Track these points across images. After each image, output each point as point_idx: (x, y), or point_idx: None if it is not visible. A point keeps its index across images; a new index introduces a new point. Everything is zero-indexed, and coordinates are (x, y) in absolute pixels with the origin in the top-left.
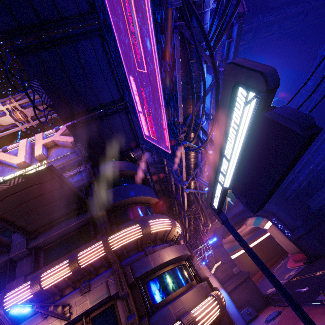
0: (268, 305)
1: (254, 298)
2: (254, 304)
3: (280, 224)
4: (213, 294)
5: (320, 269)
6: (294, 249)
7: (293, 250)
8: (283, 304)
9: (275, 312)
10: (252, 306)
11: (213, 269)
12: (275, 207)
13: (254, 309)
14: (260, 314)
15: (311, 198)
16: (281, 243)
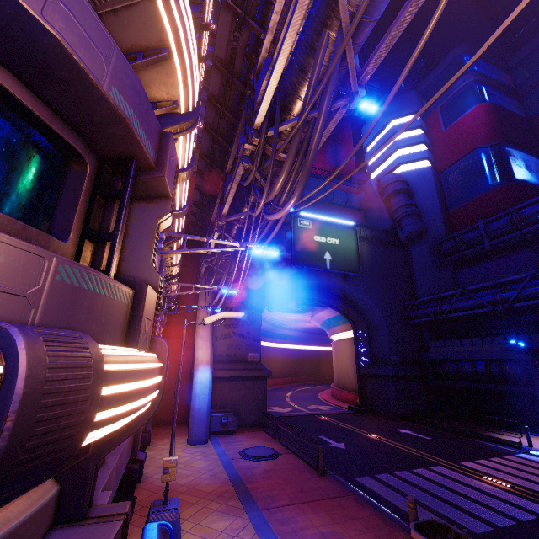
0: (263, 429)
1: (249, 407)
2: (243, 415)
3: (365, 344)
4: (28, 338)
5: (375, 431)
6: (350, 383)
7: (347, 384)
8: (288, 444)
9: (269, 448)
10: (238, 415)
11: (212, 316)
12: (381, 318)
13: (237, 422)
14: (241, 433)
15: (444, 340)
16: (338, 367)
